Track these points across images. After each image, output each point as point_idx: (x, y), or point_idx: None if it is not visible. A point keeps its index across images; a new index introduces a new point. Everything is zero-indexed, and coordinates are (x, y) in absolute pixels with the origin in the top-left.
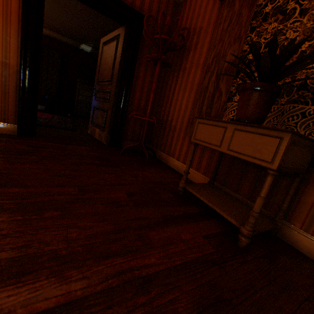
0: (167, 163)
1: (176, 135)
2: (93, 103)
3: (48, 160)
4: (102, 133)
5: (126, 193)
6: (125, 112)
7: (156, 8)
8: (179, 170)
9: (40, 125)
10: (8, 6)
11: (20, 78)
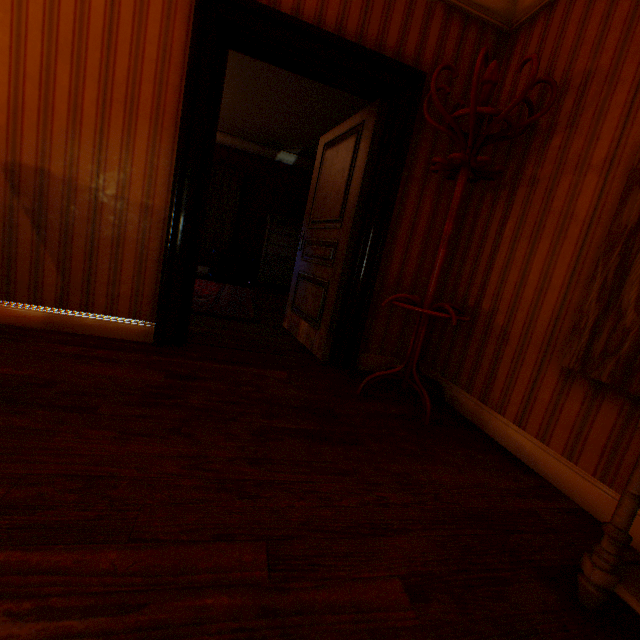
0: (478, 423)
1: (511, 353)
2: (298, 266)
3: (201, 421)
4: (314, 332)
5: (402, 580)
6: (369, 289)
7: (451, 51)
8: (524, 457)
9: (198, 313)
10: (160, 102)
11: (168, 233)
